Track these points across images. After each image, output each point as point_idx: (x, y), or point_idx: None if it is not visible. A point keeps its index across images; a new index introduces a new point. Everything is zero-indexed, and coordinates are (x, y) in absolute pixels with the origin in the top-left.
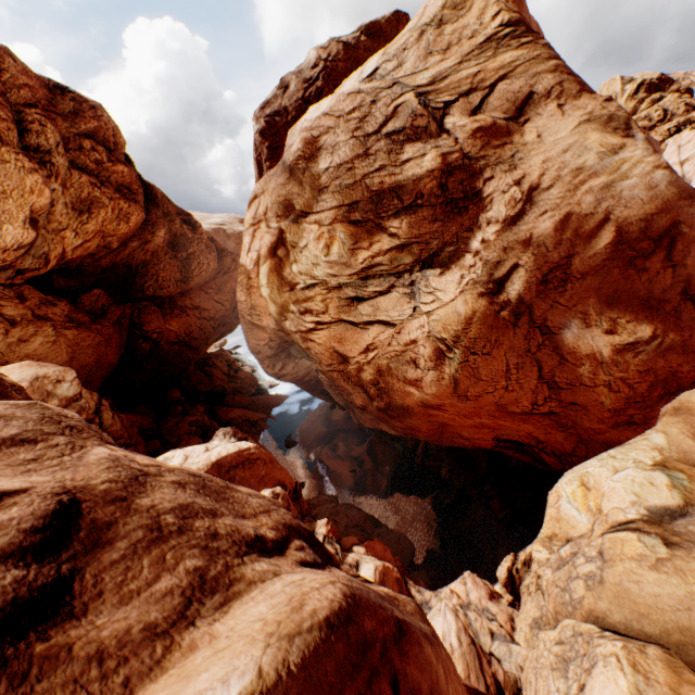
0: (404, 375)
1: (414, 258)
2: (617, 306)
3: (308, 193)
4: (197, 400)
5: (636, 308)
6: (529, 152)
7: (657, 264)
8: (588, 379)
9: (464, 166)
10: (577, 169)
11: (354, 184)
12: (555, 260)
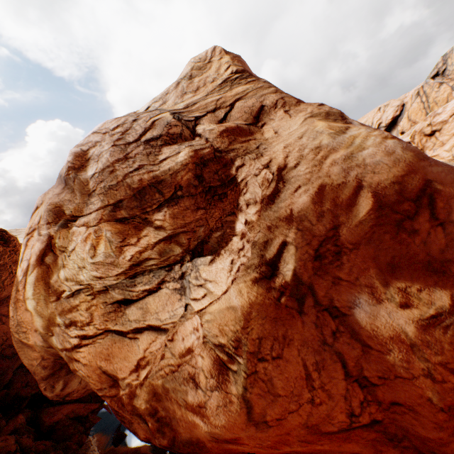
0: (184, 398)
1: (183, 248)
2: (401, 273)
3: (79, 198)
4: (18, 408)
5: (422, 273)
6: (271, 143)
7: (425, 224)
8: (402, 369)
9: (216, 158)
10: (316, 148)
11: (117, 184)
12: (322, 232)
